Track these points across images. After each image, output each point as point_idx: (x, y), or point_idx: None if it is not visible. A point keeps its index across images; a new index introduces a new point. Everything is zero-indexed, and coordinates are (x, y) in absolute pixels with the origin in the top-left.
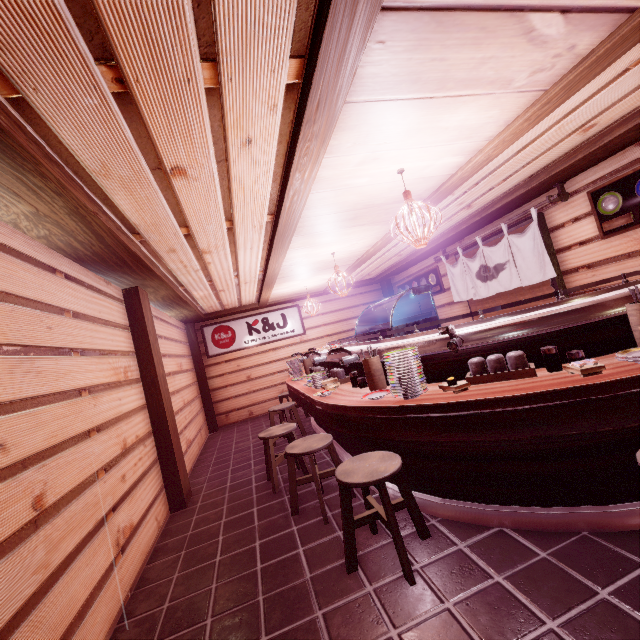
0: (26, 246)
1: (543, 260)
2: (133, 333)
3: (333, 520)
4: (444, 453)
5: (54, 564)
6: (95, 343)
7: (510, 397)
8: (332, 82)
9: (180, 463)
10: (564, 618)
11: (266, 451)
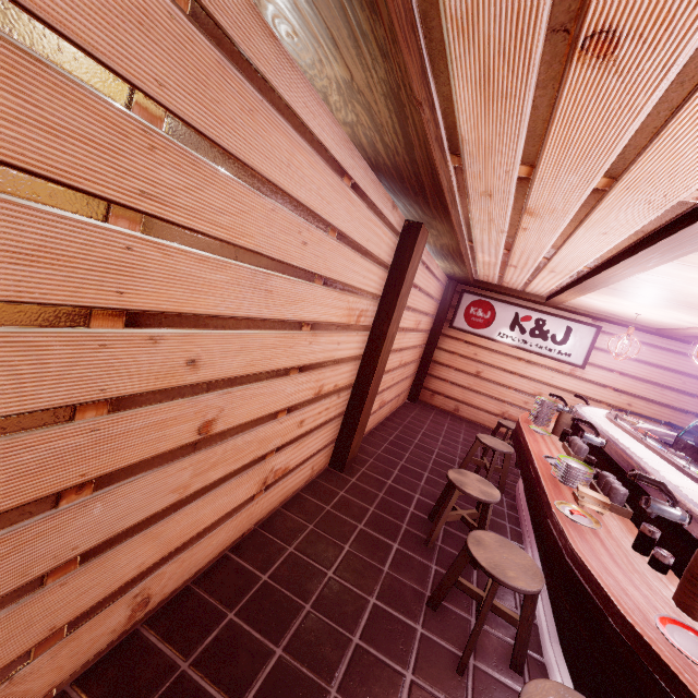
0: (326, 131)
1: None
2: (390, 275)
3: (470, 678)
4: None
5: (195, 487)
6: (345, 275)
7: None
8: None
9: (360, 429)
10: None
11: (445, 491)
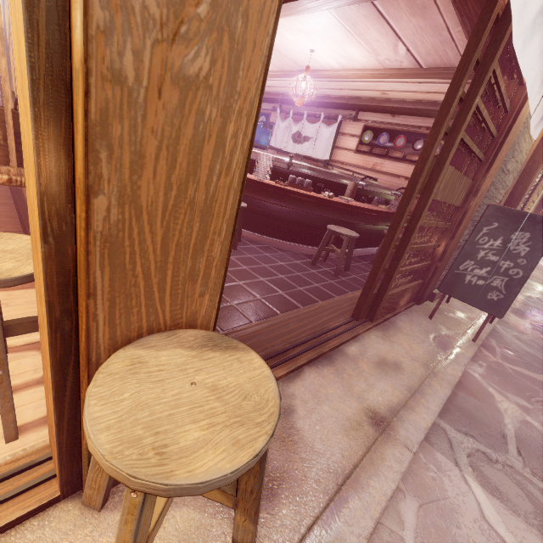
0: None
1: (328, 148)
2: None
3: None
4: (259, 212)
5: None
6: None
7: (304, 194)
8: (331, 1)
9: None
10: (285, 263)
11: None
